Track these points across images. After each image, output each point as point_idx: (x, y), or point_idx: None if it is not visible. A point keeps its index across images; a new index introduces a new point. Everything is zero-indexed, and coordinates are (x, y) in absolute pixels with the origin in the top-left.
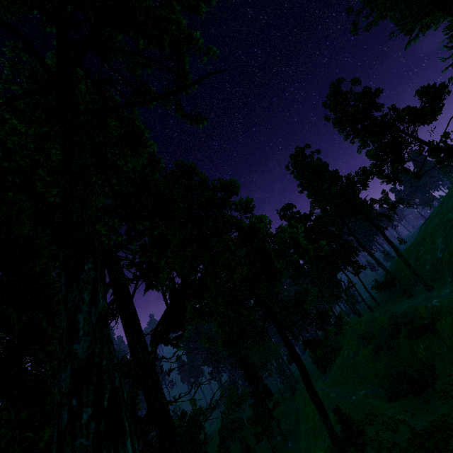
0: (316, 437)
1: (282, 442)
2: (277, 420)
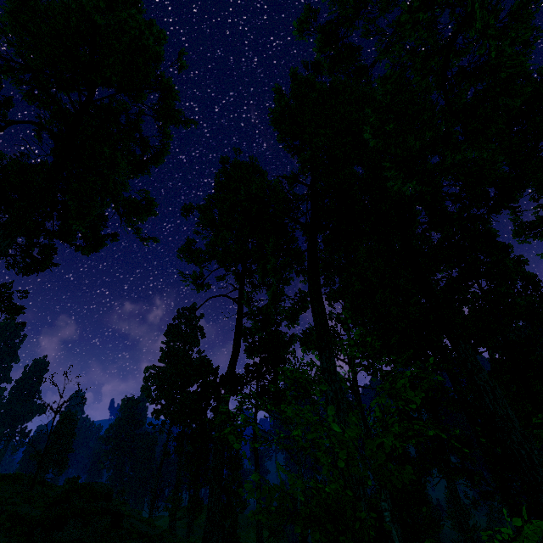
0: None
1: None
2: None
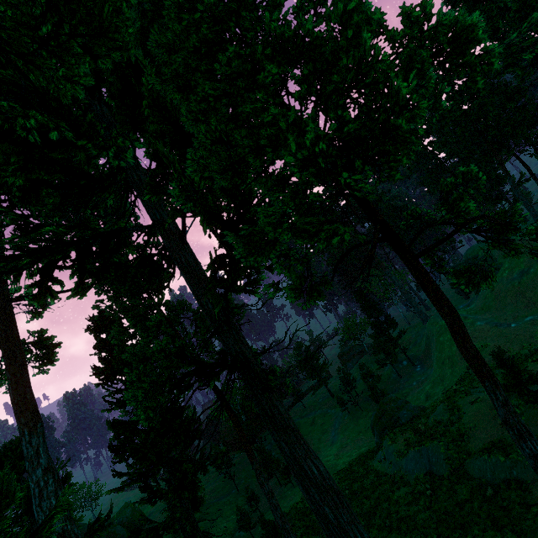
0: (452, 366)
1: (409, 366)
2: (403, 348)
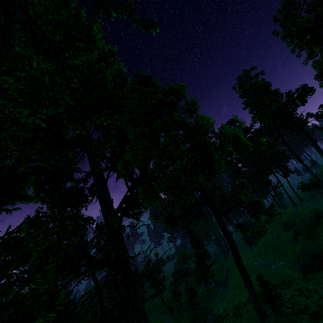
0: (240, 289)
1: (215, 287)
2: (213, 274)
